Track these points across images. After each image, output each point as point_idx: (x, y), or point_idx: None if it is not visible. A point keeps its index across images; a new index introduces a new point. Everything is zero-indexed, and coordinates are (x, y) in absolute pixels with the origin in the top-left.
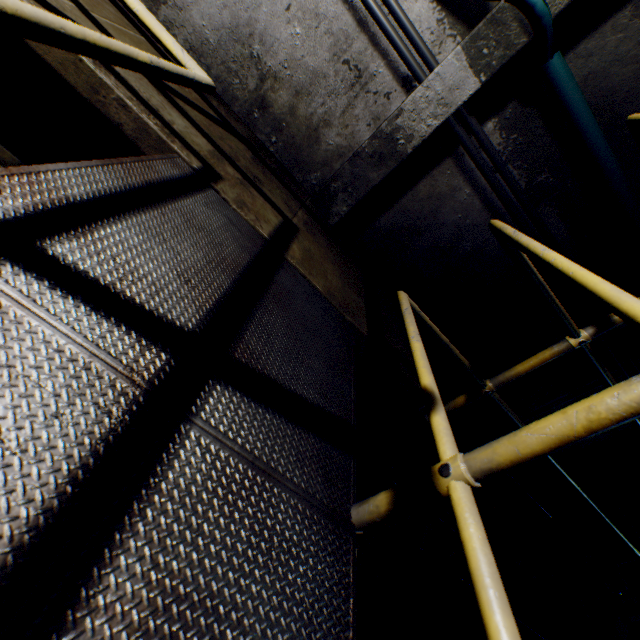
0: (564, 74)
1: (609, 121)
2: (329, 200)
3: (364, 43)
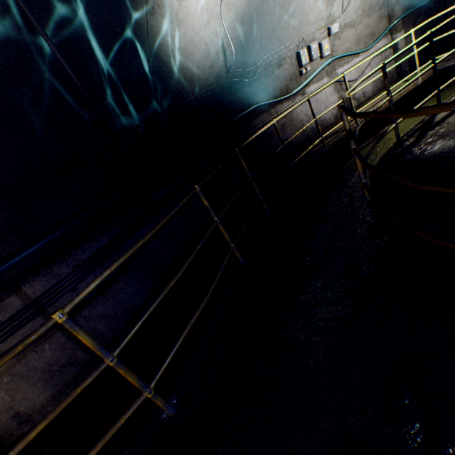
0: (404, 14)
1: (409, 6)
2: (405, 71)
3: (383, 55)
